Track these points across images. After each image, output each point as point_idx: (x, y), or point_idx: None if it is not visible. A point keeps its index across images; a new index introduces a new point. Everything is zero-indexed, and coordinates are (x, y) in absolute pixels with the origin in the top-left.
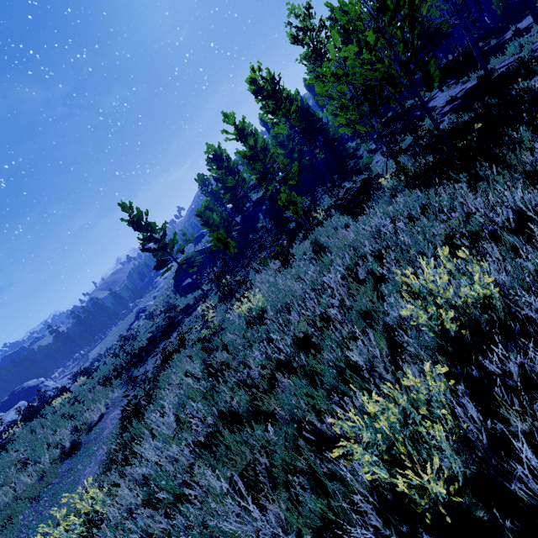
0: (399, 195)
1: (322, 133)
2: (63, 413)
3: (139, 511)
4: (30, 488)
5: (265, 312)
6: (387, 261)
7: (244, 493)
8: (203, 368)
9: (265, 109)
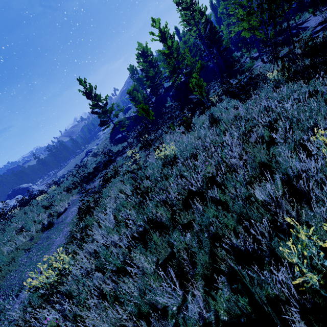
0: (282, 86)
1: (218, 43)
2: (43, 205)
3: (94, 274)
4: (25, 244)
5: (175, 158)
6: (280, 130)
7: (174, 279)
8: (133, 189)
9: (182, 18)
